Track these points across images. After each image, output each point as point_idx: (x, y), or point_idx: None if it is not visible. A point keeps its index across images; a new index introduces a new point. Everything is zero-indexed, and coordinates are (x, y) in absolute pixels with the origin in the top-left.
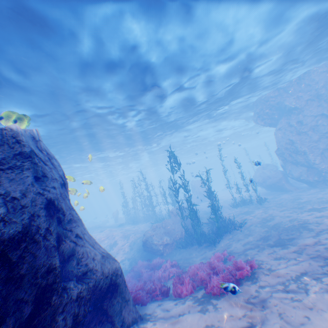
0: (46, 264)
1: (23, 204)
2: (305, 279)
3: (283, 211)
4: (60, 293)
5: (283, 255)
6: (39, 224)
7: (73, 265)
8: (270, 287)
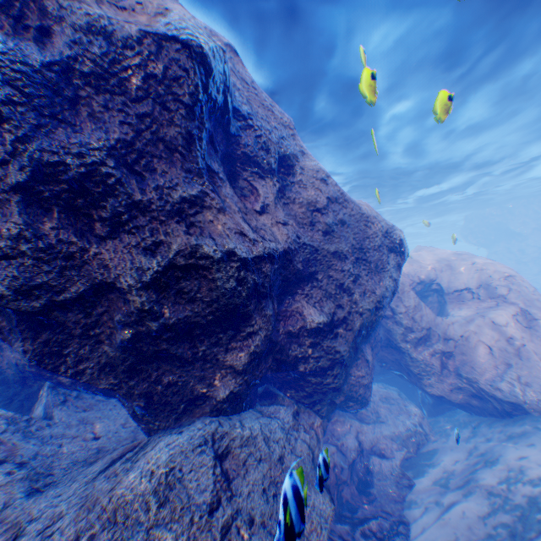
0: None
1: None
2: None
3: None
4: None
5: None
6: None
7: None
8: None
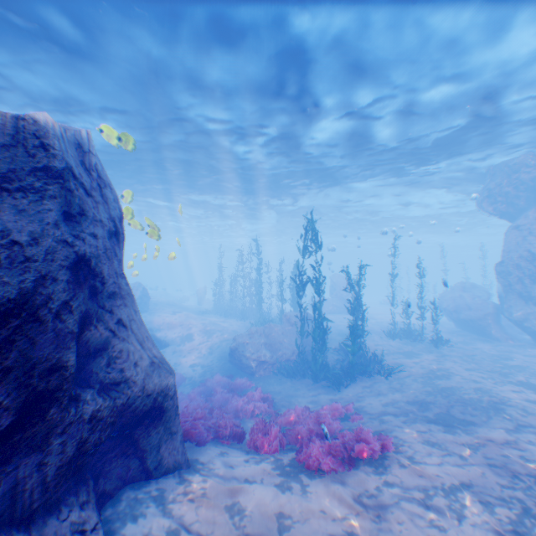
0: (51, 358)
1: (29, 256)
2: (466, 498)
3: (471, 372)
4: (65, 406)
5: (442, 444)
6: (52, 294)
7: (100, 364)
8: (401, 490)
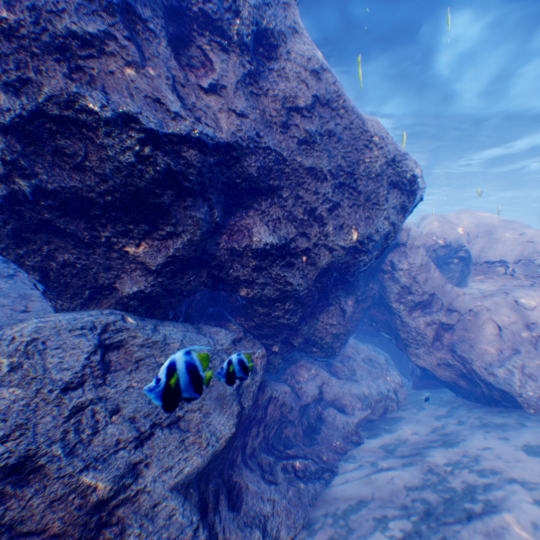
0: None
1: None
2: None
3: None
4: None
5: None
6: None
7: None
8: None
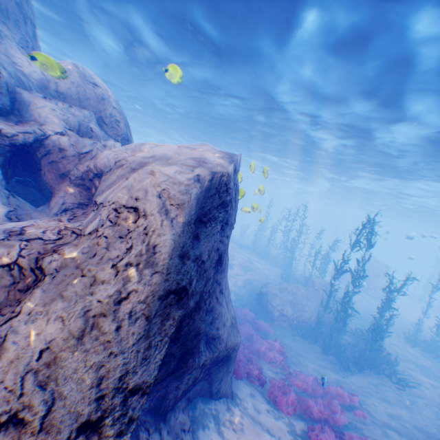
0: (196, 327)
1: (205, 268)
2: None
3: None
4: (195, 357)
5: None
6: (206, 288)
7: (207, 321)
8: None
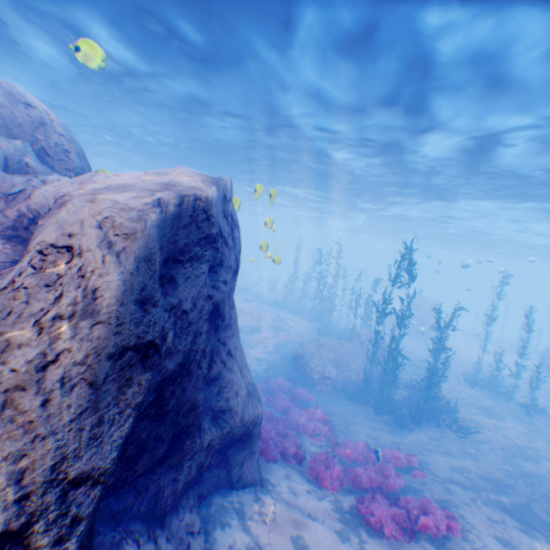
0: (190, 398)
1: (190, 320)
2: None
3: None
4: (194, 437)
5: (517, 548)
6: (198, 346)
7: (212, 392)
8: None
